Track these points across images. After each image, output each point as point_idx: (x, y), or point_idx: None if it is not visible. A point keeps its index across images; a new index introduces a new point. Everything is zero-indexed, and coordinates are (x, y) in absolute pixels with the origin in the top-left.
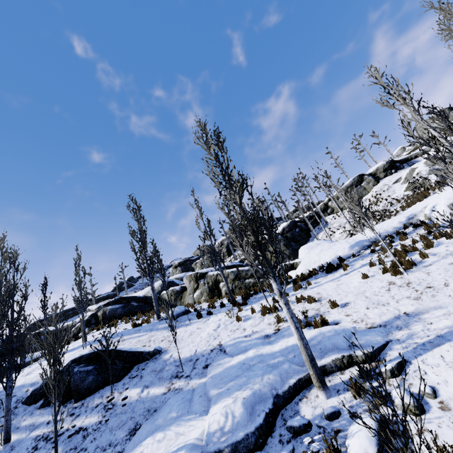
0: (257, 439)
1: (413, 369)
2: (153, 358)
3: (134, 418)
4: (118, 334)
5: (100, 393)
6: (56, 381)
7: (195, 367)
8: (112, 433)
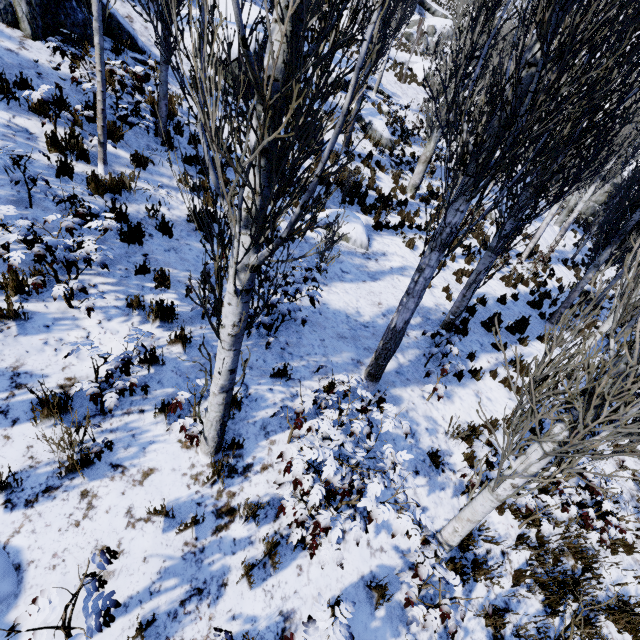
0: None
1: (397, 107)
2: None
3: None
4: None
5: None
6: None
7: None
8: None
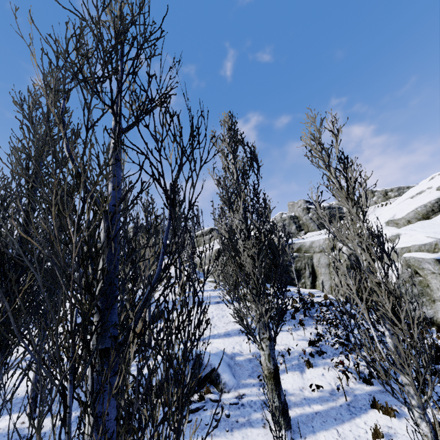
0: None
1: None
2: None
3: None
4: None
5: None
6: None
7: None
8: None
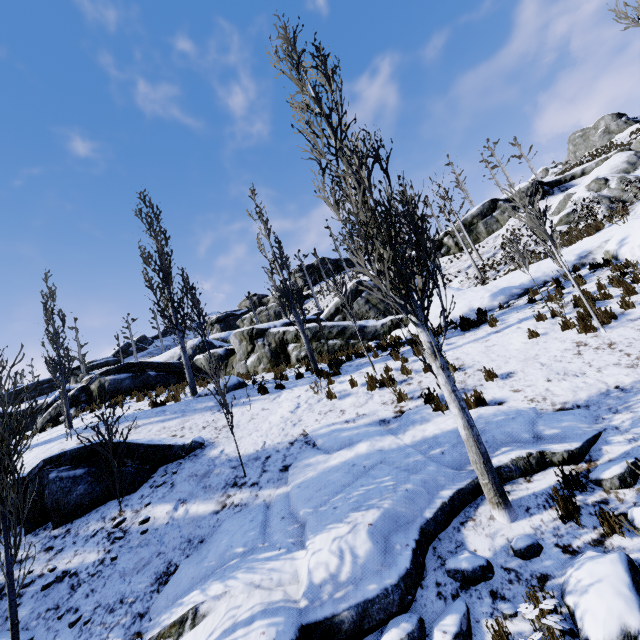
0: (404, 596)
1: None
2: (190, 455)
3: (163, 554)
4: (127, 417)
5: (100, 512)
6: (7, 504)
7: (266, 470)
8: (124, 581)
